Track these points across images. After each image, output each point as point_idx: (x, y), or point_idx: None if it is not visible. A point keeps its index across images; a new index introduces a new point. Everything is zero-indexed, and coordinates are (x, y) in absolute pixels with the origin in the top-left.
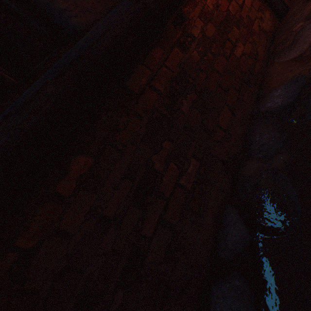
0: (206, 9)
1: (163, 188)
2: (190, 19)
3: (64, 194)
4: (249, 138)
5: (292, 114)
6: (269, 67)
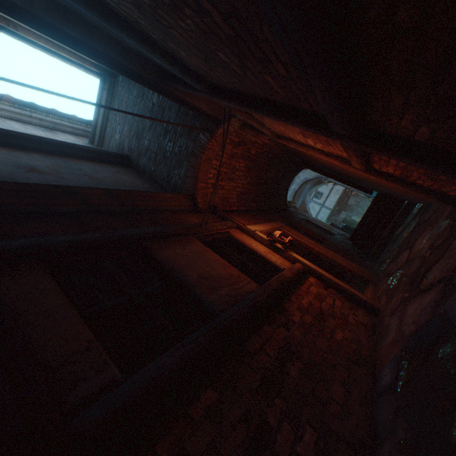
0: (302, 305)
1: (278, 448)
2: (290, 310)
3: (194, 417)
4: (375, 420)
5: (397, 385)
6: (377, 352)
